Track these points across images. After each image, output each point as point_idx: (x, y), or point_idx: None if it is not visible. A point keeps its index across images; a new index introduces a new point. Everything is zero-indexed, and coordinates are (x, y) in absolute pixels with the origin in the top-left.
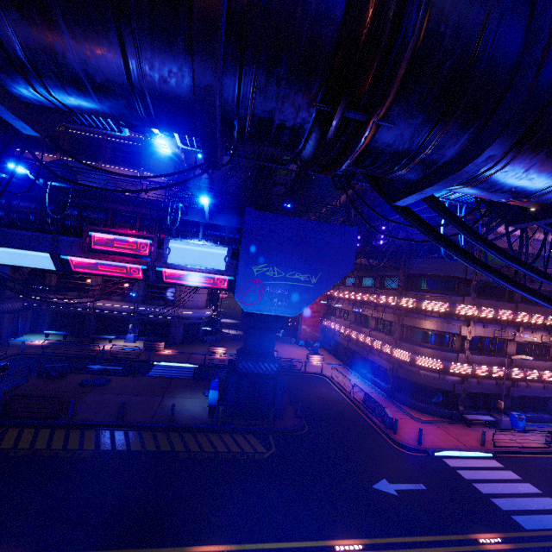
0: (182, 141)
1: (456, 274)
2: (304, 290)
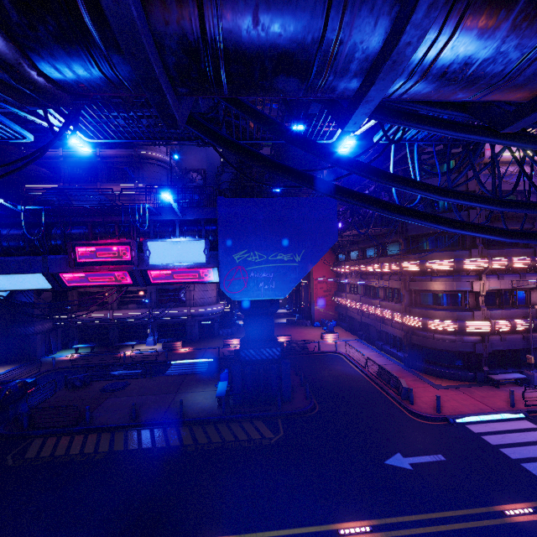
0: (87, 135)
1: None
2: (290, 269)
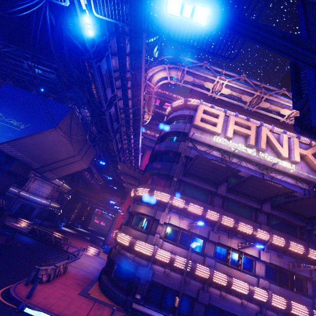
0: None
1: (164, 171)
2: (12, 130)
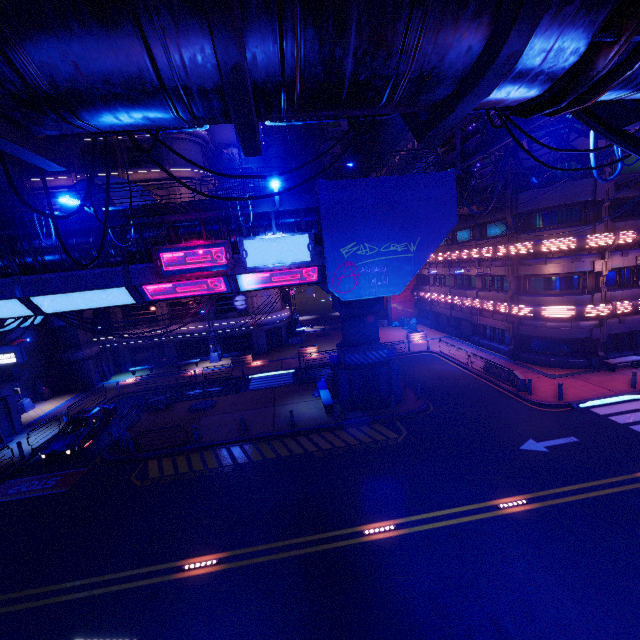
0: None
1: (582, 199)
2: (404, 262)
